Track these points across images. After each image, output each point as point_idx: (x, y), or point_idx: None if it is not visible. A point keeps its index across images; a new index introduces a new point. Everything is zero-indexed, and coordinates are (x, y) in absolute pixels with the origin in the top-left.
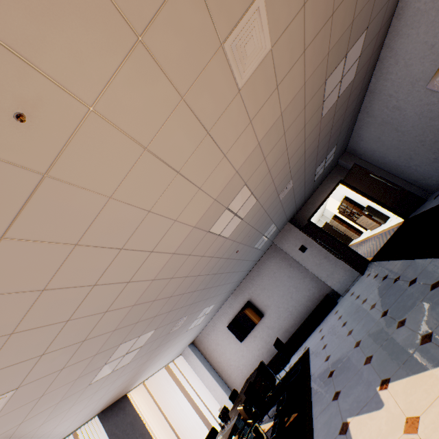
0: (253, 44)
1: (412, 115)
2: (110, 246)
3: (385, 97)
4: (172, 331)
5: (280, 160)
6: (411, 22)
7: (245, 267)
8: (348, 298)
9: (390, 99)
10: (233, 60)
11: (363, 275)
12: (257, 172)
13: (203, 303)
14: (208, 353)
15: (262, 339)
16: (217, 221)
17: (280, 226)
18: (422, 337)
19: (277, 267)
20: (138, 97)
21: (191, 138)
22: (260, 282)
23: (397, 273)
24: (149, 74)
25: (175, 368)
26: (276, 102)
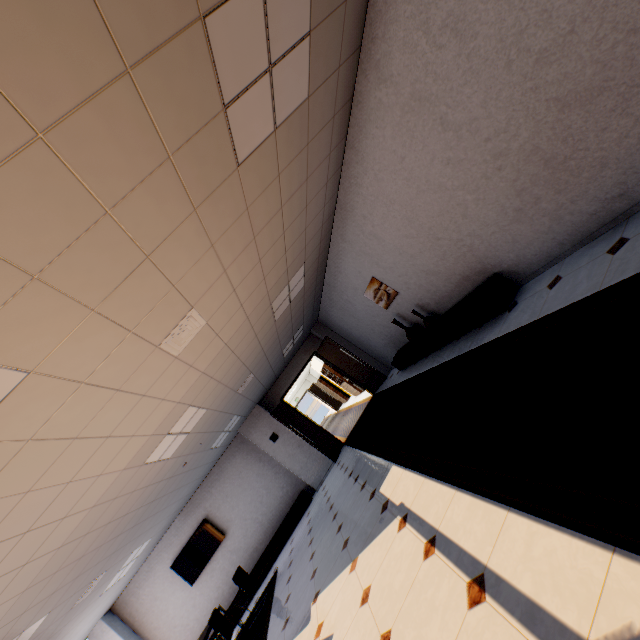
0: (188, 330)
1: (361, 310)
2: (13, 535)
3: (339, 291)
4: (77, 604)
5: (233, 368)
6: (342, 252)
7: (200, 474)
8: (320, 494)
9: (343, 293)
10: (169, 347)
11: (336, 462)
12: (204, 390)
13: (132, 544)
14: (139, 619)
15: (223, 572)
16: (155, 450)
17: (246, 412)
18: (344, 543)
19: (244, 463)
20: (76, 411)
21: (125, 407)
22: (222, 488)
23: (353, 466)
24: (89, 394)
25: None
26: (219, 341)
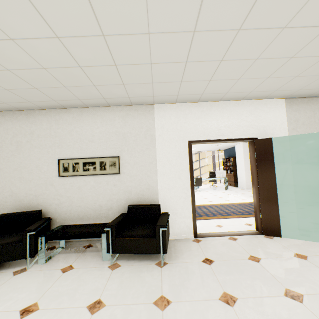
0: None
1: None
2: None
3: None
4: None
5: None
6: None
7: None
8: None
9: None
10: None
11: None
12: None
13: None
14: None
15: None
16: None
17: None
18: None
19: None
20: None
21: None
22: None
23: None
24: None
25: None
26: None
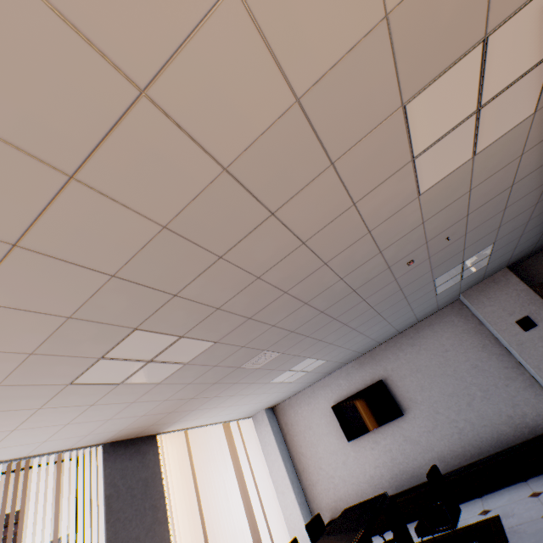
0: None
1: None
2: None
3: None
4: (245, 368)
5: None
6: None
7: (397, 320)
8: None
9: None
10: None
11: None
12: None
13: (309, 345)
14: (291, 434)
15: (387, 453)
16: (439, 81)
17: (492, 264)
18: None
19: (454, 342)
20: None
21: None
22: (413, 357)
23: None
24: None
25: (237, 431)
26: None
